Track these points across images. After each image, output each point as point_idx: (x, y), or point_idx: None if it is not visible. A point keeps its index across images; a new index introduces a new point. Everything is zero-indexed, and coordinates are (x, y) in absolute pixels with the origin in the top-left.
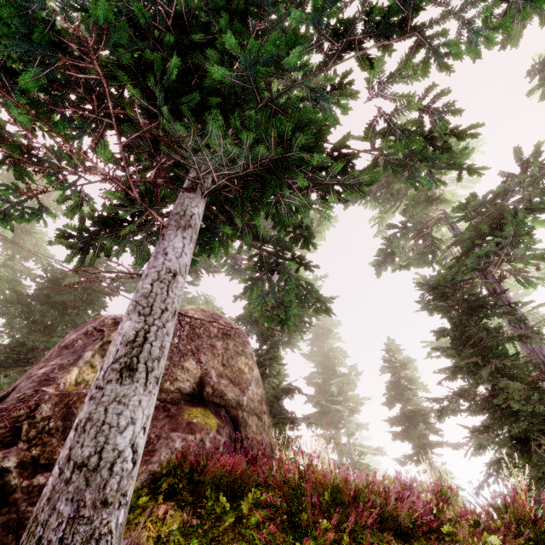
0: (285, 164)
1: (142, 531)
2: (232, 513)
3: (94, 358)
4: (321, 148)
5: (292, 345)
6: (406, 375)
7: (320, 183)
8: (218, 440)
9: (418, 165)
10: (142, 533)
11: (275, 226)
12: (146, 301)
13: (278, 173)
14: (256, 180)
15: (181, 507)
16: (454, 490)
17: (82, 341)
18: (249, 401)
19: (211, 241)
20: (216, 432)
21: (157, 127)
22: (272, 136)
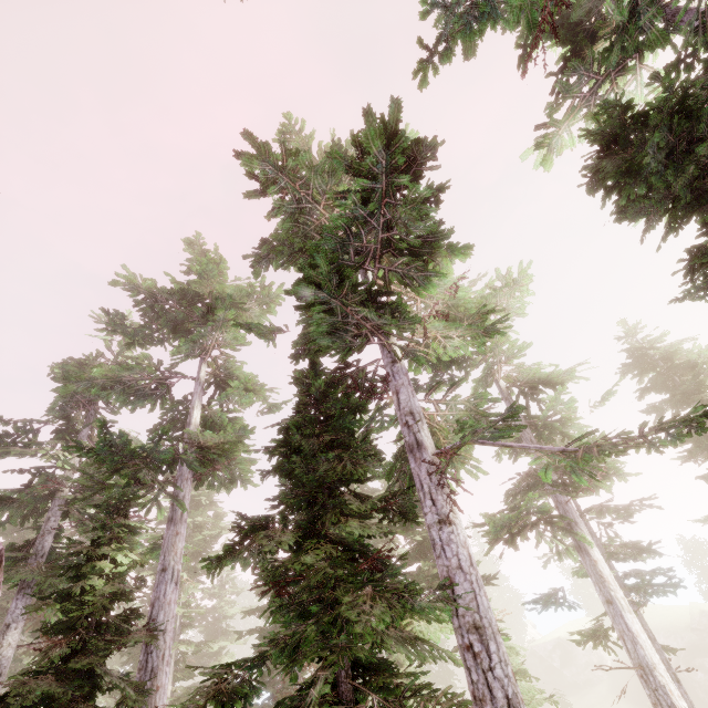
0: None
1: None
2: None
3: None
4: None
5: (241, 482)
6: None
7: None
8: None
9: None
10: None
11: None
12: None
13: None
14: None
15: None
16: None
17: None
18: None
19: None
20: None
21: None
22: None
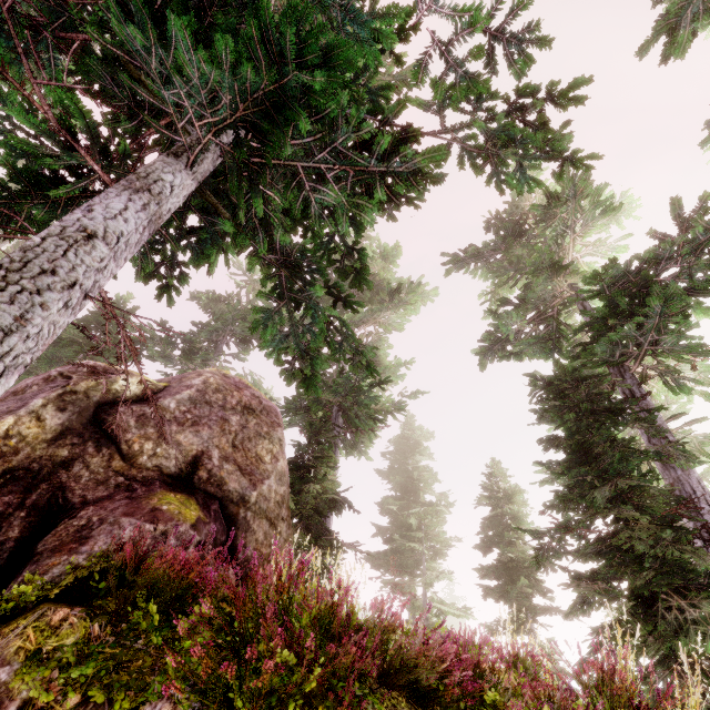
0: (284, 99)
1: (14, 640)
2: (165, 633)
3: (46, 410)
4: (337, 77)
5: (359, 451)
6: (511, 510)
7: (364, 171)
8: (190, 537)
9: (503, 153)
10: (13, 642)
11: (315, 251)
12: (20, 255)
13: (278, 117)
14: (253, 134)
15: (93, 615)
16: (536, 659)
17: (38, 387)
18: (260, 498)
19: (208, 245)
20: (191, 526)
21: (139, 67)
22: (256, 41)
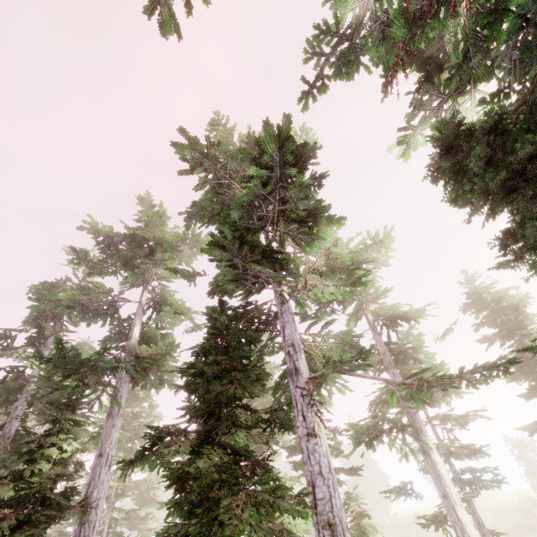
0: None
1: None
2: None
3: None
4: None
5: (168, 384)
6: None
7: None
8: None
9: None
10: None
11: None
12: None
13: None
14: None
15: None
16: None
17: None
18: None
19: None
20: None
21: None
22: None
